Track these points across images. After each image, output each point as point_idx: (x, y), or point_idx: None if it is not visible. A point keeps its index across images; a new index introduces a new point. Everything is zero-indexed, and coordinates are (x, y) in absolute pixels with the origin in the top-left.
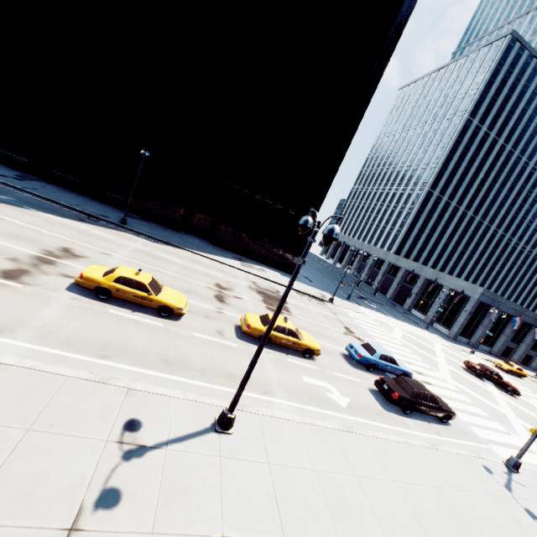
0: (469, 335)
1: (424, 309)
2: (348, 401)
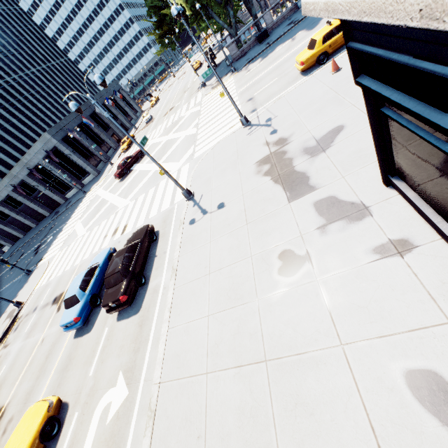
0: (97, 159)
1: (66, 187)
2: (123, 377)
